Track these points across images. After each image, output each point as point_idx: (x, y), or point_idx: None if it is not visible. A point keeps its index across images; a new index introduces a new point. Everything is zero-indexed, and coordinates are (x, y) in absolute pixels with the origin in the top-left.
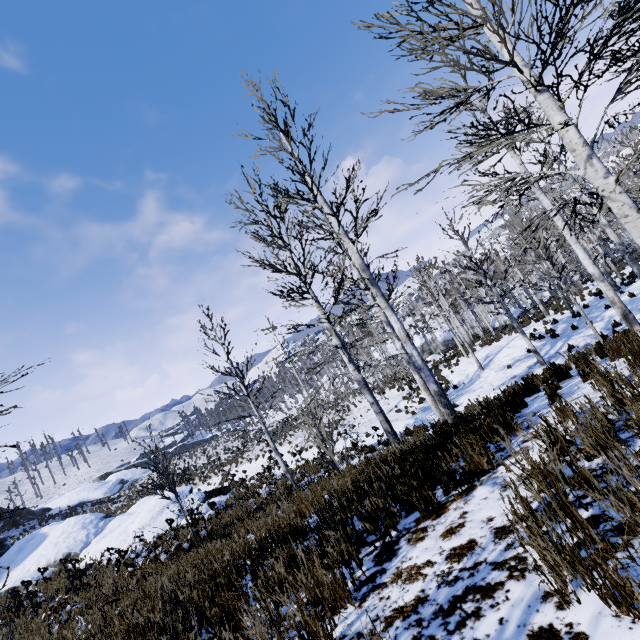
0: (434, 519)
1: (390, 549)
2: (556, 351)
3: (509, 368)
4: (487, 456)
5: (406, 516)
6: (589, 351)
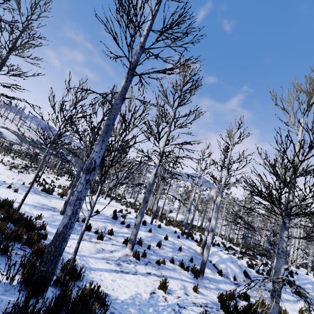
0: None
1: None
2: None
3: None
4: None
5: None
6: None
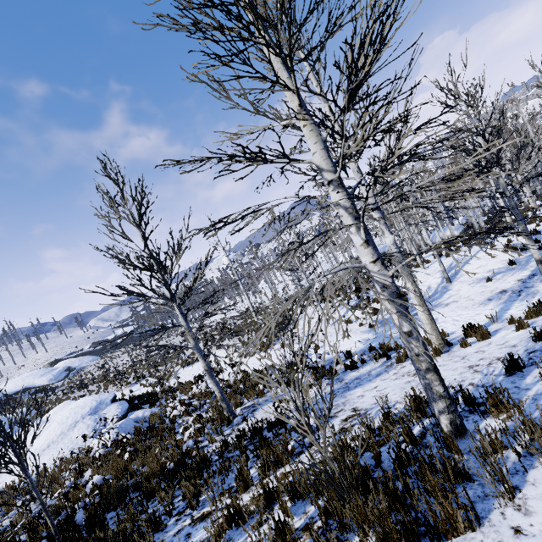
0: None
1: None
2: None
3: (488, 281)
4: None
5: None
6: None
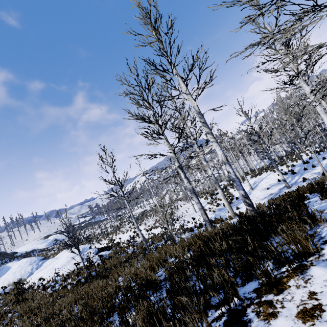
0: (276, 294)
1: (239, 319)
2: (295, 181)
3: (268, 189)
4: (312, 241)
5: (242, 285)
6: (323, 179)
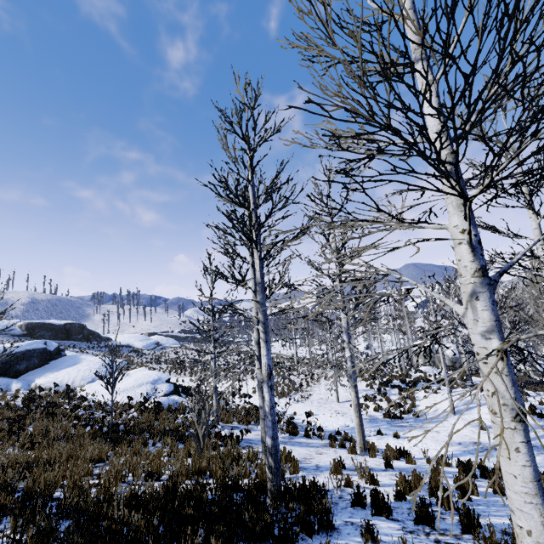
0: None
1: None
2: None
3: (481, 429)
4: None
5: None
6: None
